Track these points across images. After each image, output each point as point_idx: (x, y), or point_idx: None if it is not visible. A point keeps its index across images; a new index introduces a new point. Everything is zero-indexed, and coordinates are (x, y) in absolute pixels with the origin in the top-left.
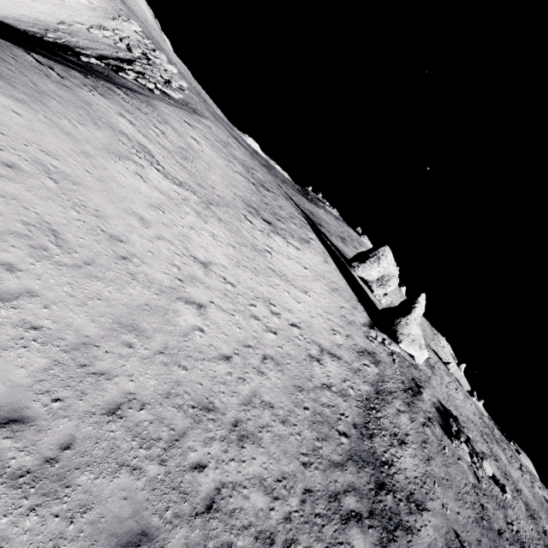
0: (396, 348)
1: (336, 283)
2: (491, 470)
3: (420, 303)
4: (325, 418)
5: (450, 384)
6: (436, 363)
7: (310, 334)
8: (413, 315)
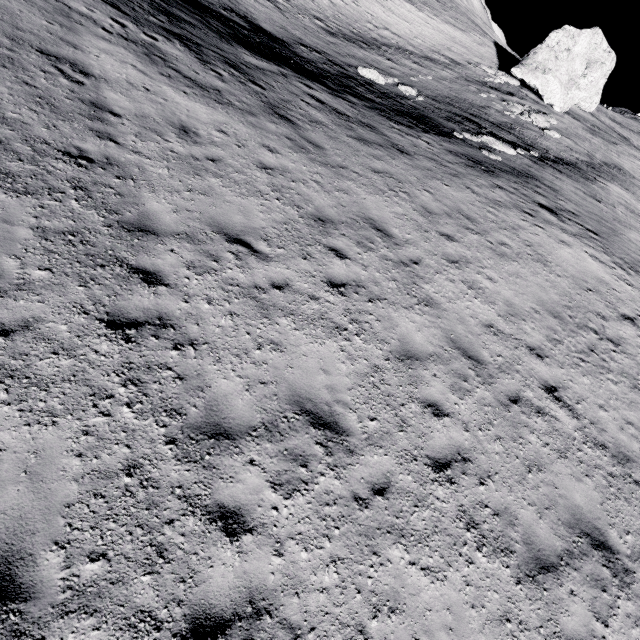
0: (511, 80)
1: (470, 47)
2: (542, 121)
3: (567, 32)
4: (350, 24)
5: (637, 165)
6: (635, 157)
7: (383, 23)
8: (546, 42)
